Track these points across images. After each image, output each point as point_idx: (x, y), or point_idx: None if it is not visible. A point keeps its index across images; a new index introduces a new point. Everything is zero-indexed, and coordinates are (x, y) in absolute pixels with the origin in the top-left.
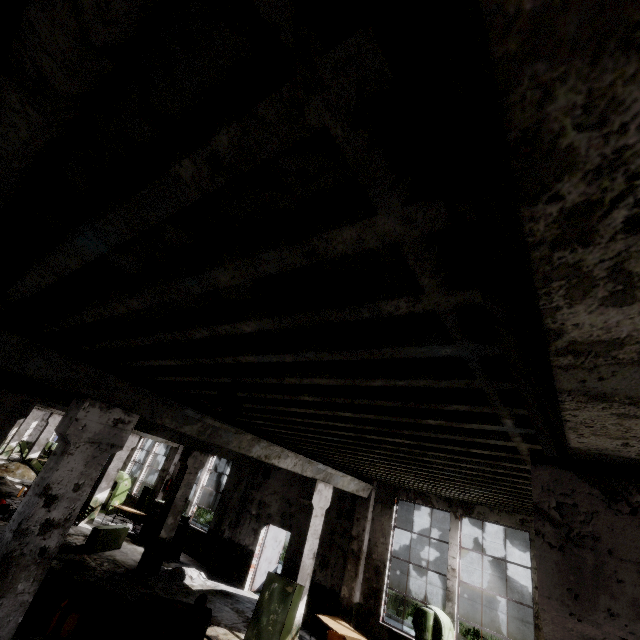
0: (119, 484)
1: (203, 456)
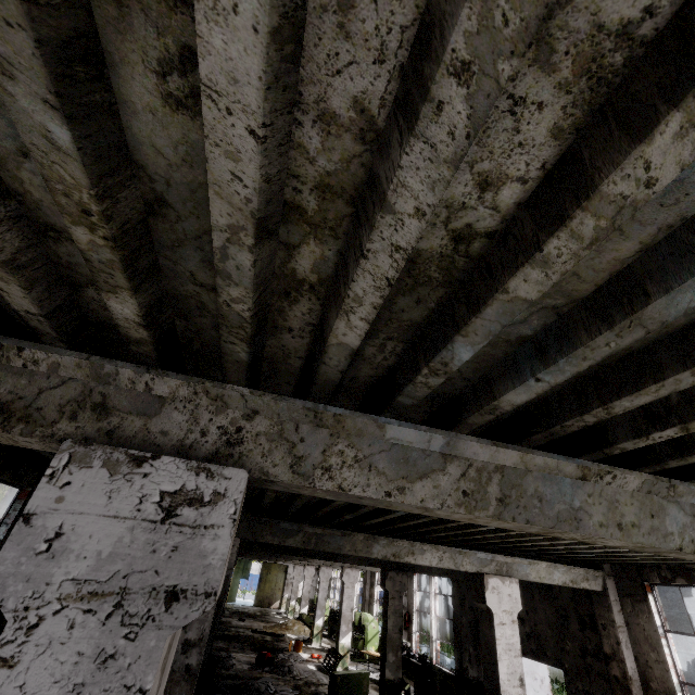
0: (367, 627)
1: (401, 576)
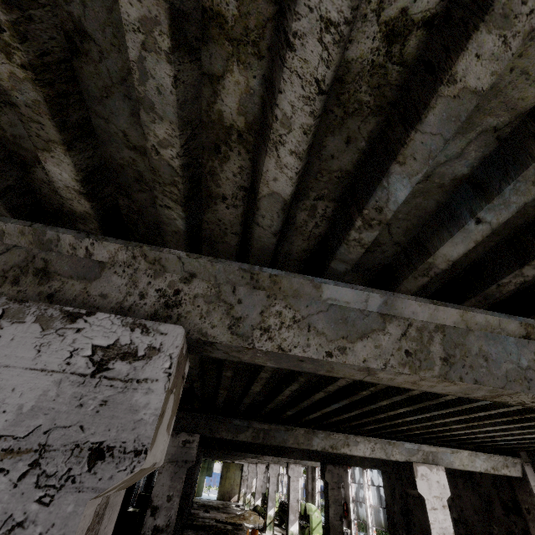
0: (311, 516)
1: (338, 469)
